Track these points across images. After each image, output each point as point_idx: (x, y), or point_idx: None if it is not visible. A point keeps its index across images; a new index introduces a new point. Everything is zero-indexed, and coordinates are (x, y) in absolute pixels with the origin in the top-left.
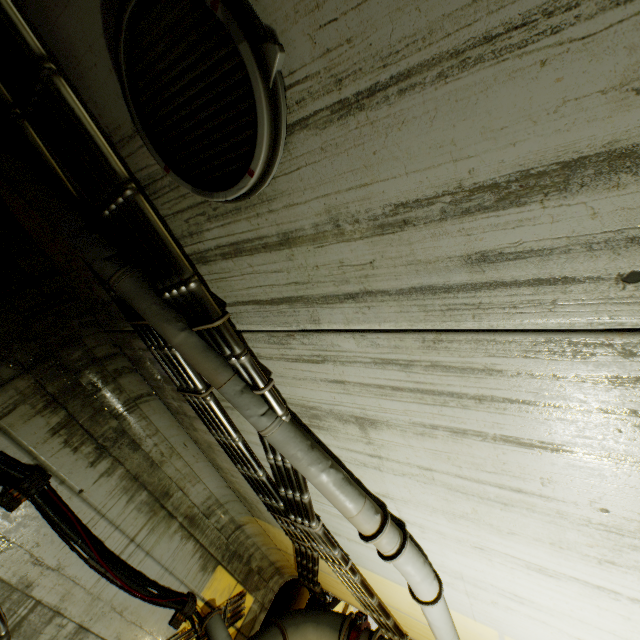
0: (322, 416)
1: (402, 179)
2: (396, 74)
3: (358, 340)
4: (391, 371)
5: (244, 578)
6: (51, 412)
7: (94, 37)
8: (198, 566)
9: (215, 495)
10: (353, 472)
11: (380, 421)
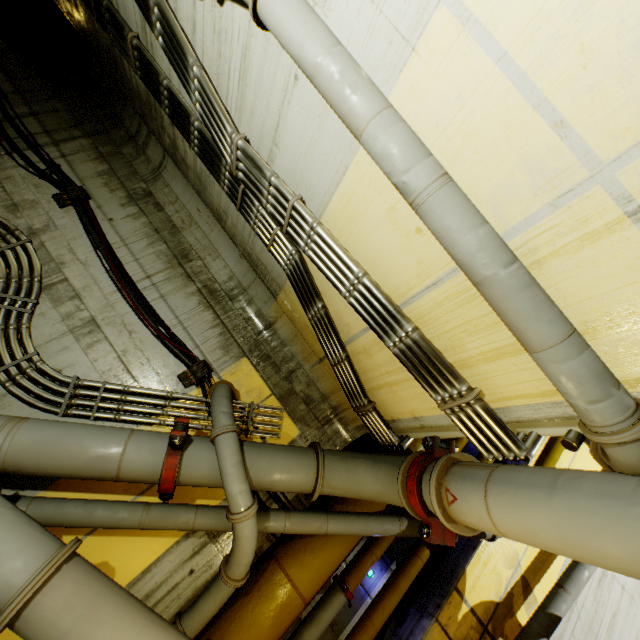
0: None
1: None
2: None
3: None
4: None
5: (283, 396)
6: (99, 163)
7: None
8: (218, 342)
9: (236, 276)
10: None
11: None
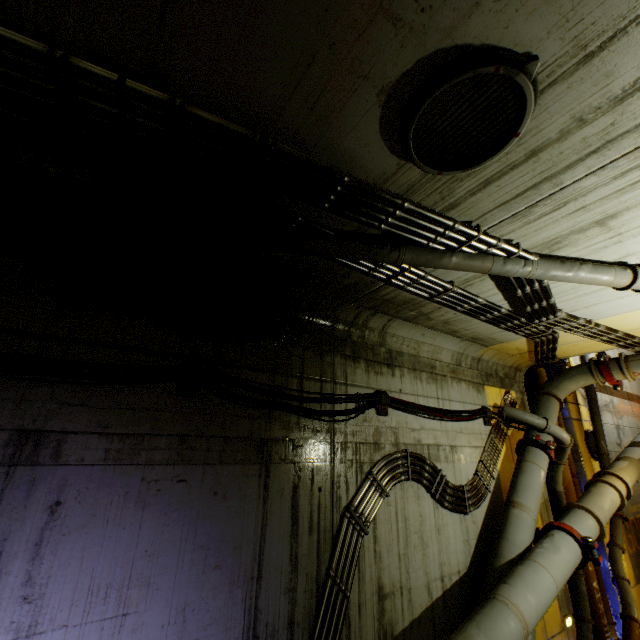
0: (562, 240)
1: (639, 66)
2: (633, 18)
3: (598, 174)
4: (630, 175)
5: (501, 385)
6: (358, 364)
7: (370, 138)
8: (475, 392)
9: (455, 351)
10: (592, 259)
11: (619, 211)
